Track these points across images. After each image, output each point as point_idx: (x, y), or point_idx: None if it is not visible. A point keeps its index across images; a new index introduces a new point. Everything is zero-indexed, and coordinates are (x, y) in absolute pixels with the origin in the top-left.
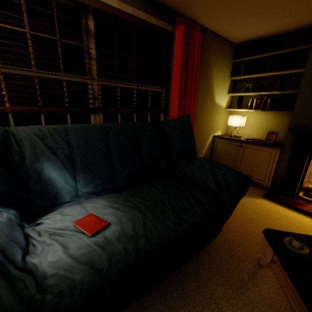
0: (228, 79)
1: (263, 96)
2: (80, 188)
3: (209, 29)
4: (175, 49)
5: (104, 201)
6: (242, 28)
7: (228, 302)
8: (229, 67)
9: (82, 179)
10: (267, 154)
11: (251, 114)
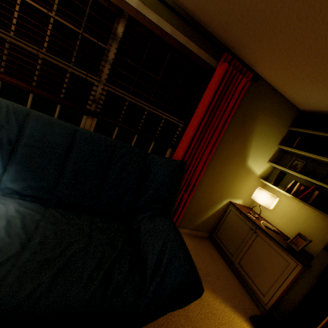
0: (276, 145)
1: (313, 184)
2: (6, 180)
3: (267, 81)
4: (208, 86)
5: (15, 208)
6: (309, 93)
7: None
8: (281, 132)
9: (13, 172)
10: (283, 262)
11: (288, 198)
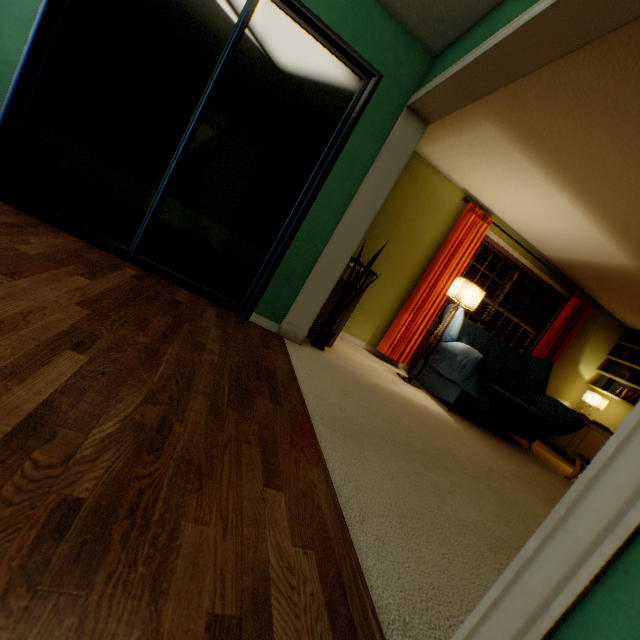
0: (604, 355)
1: (638, 391)
2: None
3: (601, 305)
4: (562, 310)
5: None
6: (635, 320)
7: (539, 465)
8: (610, 344)
9: None
10: None
11: (616, 403)
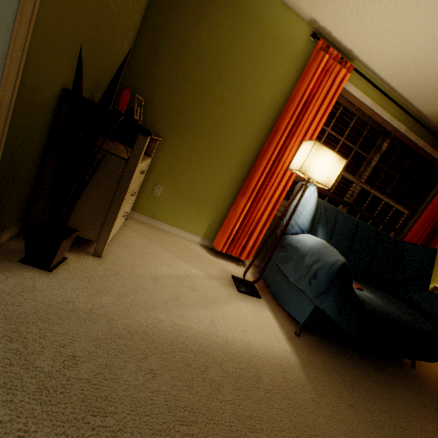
0: None
1: None
2: None
3: None
4: None
5: None
6: None
7: (437, 414)
8: None
9: None
10: None
11: None
